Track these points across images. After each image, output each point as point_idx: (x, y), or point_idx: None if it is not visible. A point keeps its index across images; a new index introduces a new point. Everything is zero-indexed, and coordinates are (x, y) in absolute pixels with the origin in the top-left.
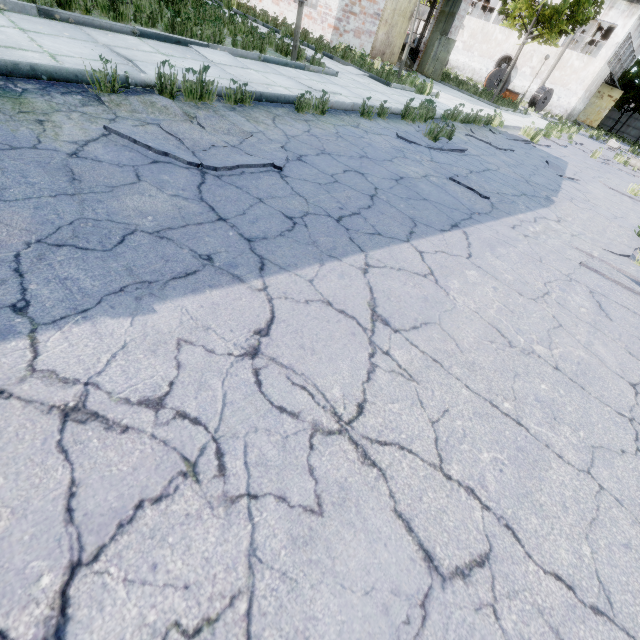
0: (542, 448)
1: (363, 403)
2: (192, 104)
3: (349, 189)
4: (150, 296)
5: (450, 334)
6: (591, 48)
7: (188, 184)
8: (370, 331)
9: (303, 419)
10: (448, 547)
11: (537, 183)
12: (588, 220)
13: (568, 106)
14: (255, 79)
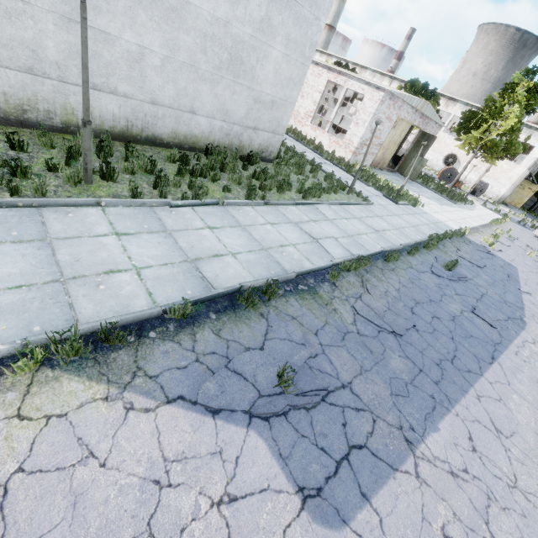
0: None
1: (514, 475)
2: (354, 272)
3: (442, 335)
4: (433, 421)
5: (524, 439)
6: (516, 158)
7: (397, 346)
8: (499, 438)
9: (503, 480)
10: None
11: (510, 302)
12: None
13: (499, 193)
14: (352, 230)
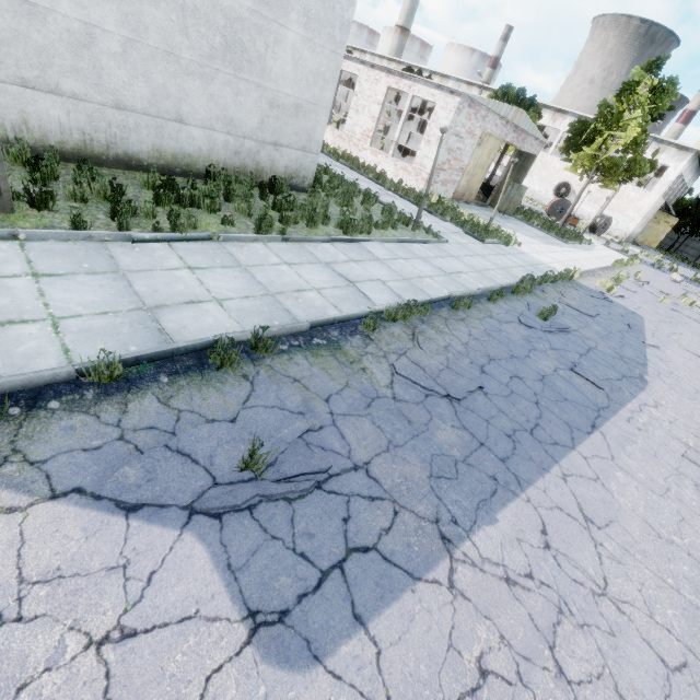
0: (695, 609)
1: (605, 578)
2: (403, 323)
3: (522, 399)
4: (490, 510)
5: (626, 529)
6: (645, 183)
7: (451, 414)
8: (587, 529)
9: (586, 586)
10: (668, 657)
11: (628, 358)
12: (677, 402)
13: (627, 230)
14: (410, 272)
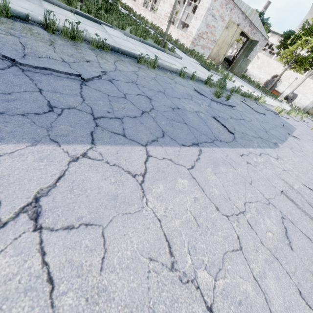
0: None
1: None
2: (65, 39)
3: (130, 103)
4: None
5: (107, 242)
6: None
7: None
8: None
9: None
10: None
11: (272, 134)
12: (298, 162)
13: (304, 104)
14: (127, 45)
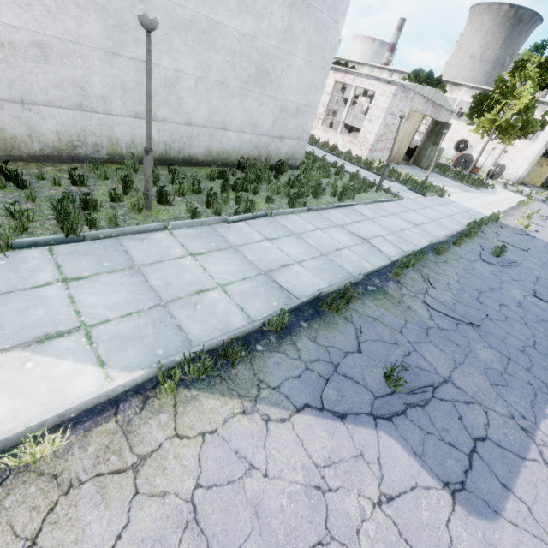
0: None
1: None
2: (412, 268)
3: (515, 322)
4: (540, 407)
5: None
6: (530, 136)
7: (479, 337)
8: None
9: None
10: None
11: None
12: None
13: (516, 174)
14: (394, 227)
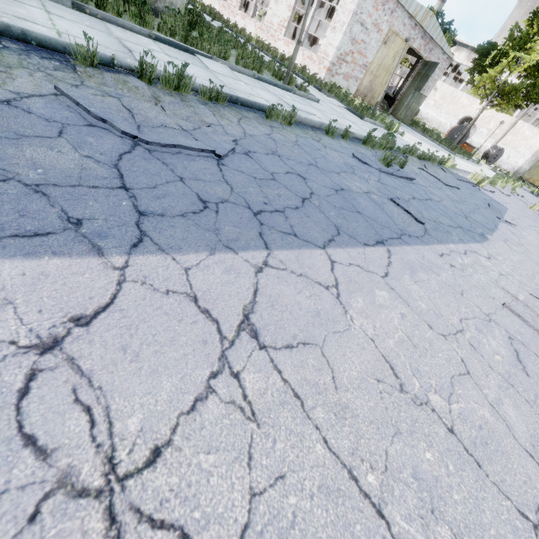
0: None
1: (163, 447)
2: (167, 92)
3: (283, 188)
4: None
5: (330, 362)
6: None
7: (111, 150)
8: (229, 342)
9: (53, 462)
10: None
11: (475, 220)
12: (518, 262)
13: (515, 164)
14: (241, 88)
